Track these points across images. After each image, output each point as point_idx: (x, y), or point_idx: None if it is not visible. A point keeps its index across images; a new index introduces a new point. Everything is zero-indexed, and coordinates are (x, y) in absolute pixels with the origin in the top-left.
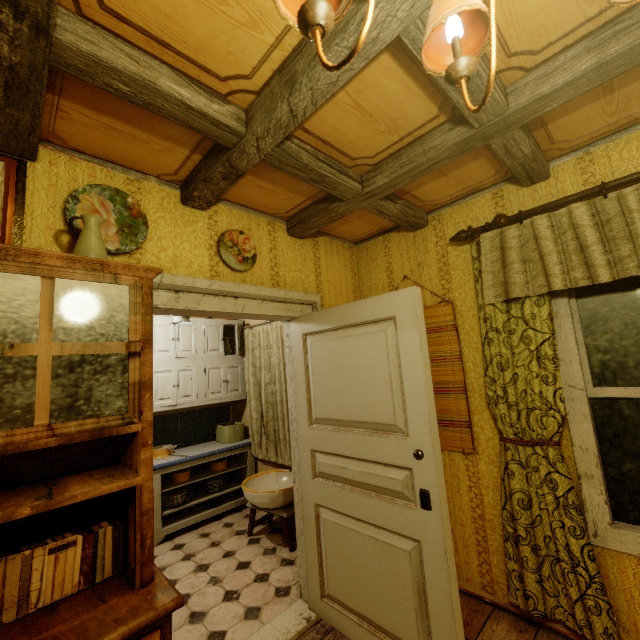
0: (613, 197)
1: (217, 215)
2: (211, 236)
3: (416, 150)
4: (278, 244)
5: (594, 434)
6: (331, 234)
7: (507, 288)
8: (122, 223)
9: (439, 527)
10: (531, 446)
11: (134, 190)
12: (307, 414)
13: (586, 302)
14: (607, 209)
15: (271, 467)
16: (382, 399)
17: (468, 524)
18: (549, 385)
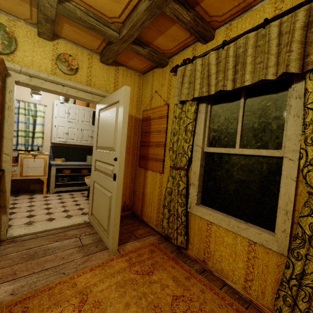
0: (226, 48)
1: (58, 45)
2: (53, 55)
3: (134, 14)
4: (93, 65)
5: (201, 167)
6: (128, 66)
7: (180, 95)
8: (4, 40)
9: (116, 187)
10: (177, 170)
11: (11, 25)
12: (96, 145)
13: (215, 107)
14: (222, 55)
15: None
16: (112, 137)
17: (156, 201)
18: (187, 143)
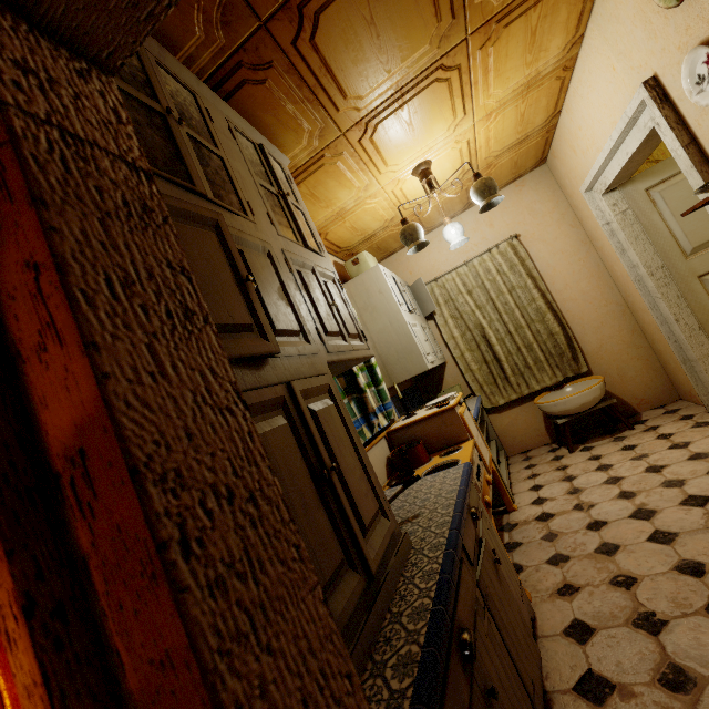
0: None
1: None
2: None
3: None
4: None
5: None
6: None
7: None
8: None
9: None
10: None
11: None
12: (680, 251)
13: None
14: None
15: (514, 409)
16: None
17: None
18: None
